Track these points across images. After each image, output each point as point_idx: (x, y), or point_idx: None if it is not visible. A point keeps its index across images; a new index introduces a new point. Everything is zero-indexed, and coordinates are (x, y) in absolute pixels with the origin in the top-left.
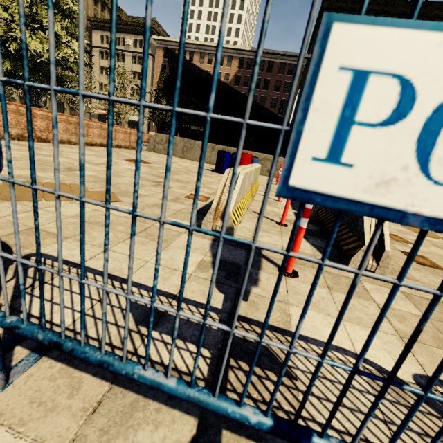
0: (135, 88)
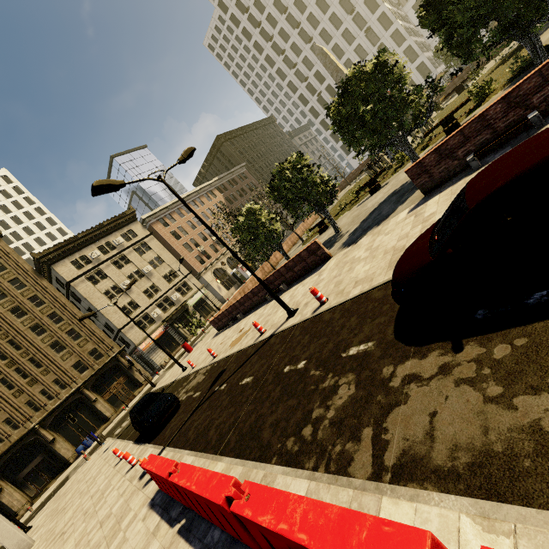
0: (167, 273)
